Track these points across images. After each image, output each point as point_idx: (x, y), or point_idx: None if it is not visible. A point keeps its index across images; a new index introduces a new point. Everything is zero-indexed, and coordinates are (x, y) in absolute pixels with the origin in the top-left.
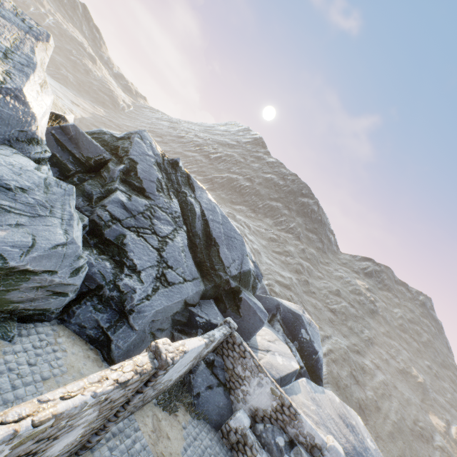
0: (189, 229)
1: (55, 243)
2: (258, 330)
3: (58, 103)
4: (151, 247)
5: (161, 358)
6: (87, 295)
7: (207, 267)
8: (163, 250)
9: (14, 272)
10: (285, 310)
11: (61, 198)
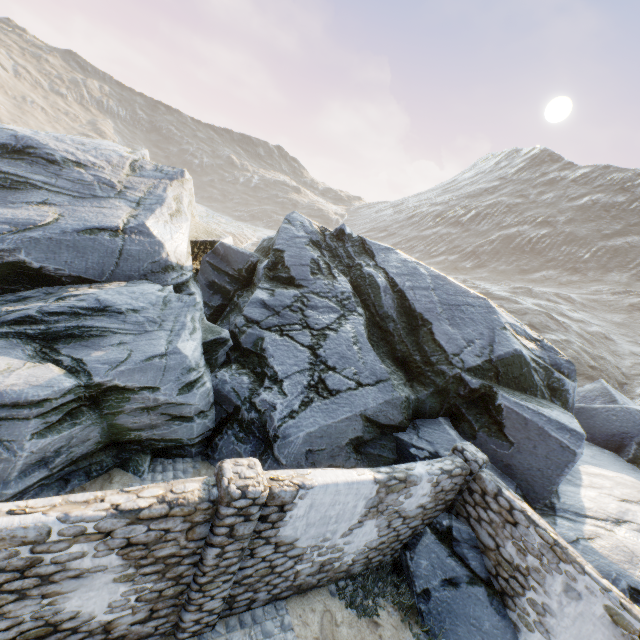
0: (373, 312)
1: (150, 355)
2: (565, 470)
3: (216, 232)
4: (299, 346)
5: (220, 485)
6: (227, 422)
7: (416, 363)
8: (320, 346)
9: (111, 391)
10: None
11: (178, 311)
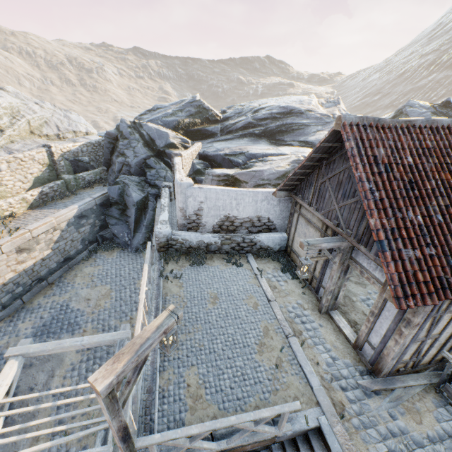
0: None
1: None
2: None
3: None
4: None
5: None
6: None
7: None
8: None
9: None
10: None
11: None
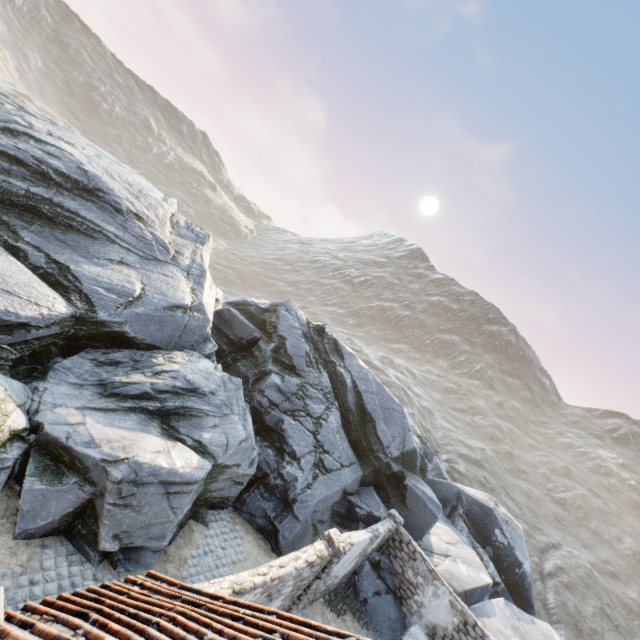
0: (341, 404)
1: (240, 440)
2: (430, 526)
3: None
4: (306, 431)
5: (334, 547)
6: (255, 483)
7: (363, 447)
8: (318, 433)
9: (217, 467)
10: (470, 500)
11: (235, 393)
